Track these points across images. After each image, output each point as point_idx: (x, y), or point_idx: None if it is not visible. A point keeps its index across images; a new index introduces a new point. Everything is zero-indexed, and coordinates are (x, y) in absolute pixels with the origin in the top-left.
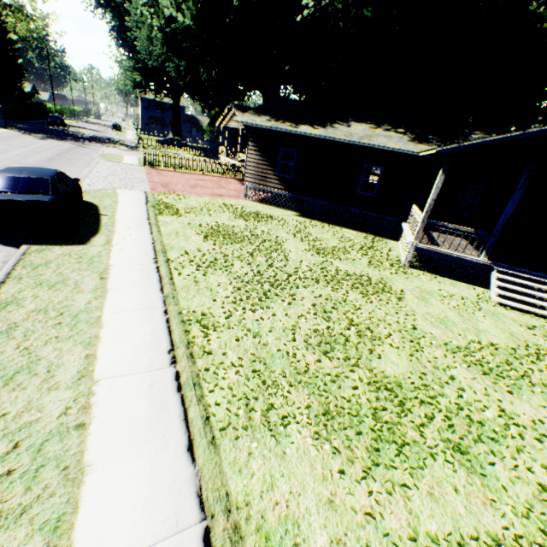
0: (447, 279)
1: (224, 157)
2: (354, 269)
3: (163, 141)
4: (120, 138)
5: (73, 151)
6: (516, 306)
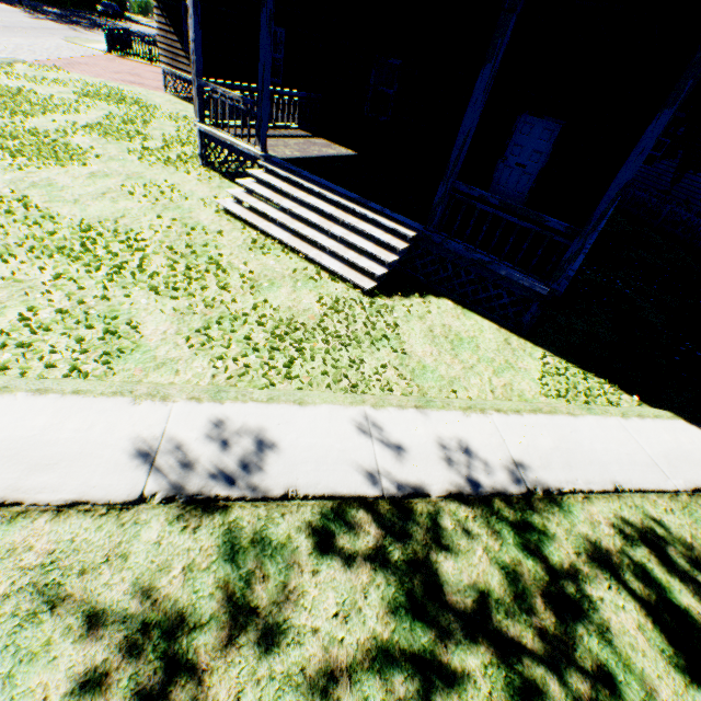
0: (231, 185)
1: None
2: (91, 145)
3: None
4: None
5: (44, 30)
6: (232, 210)
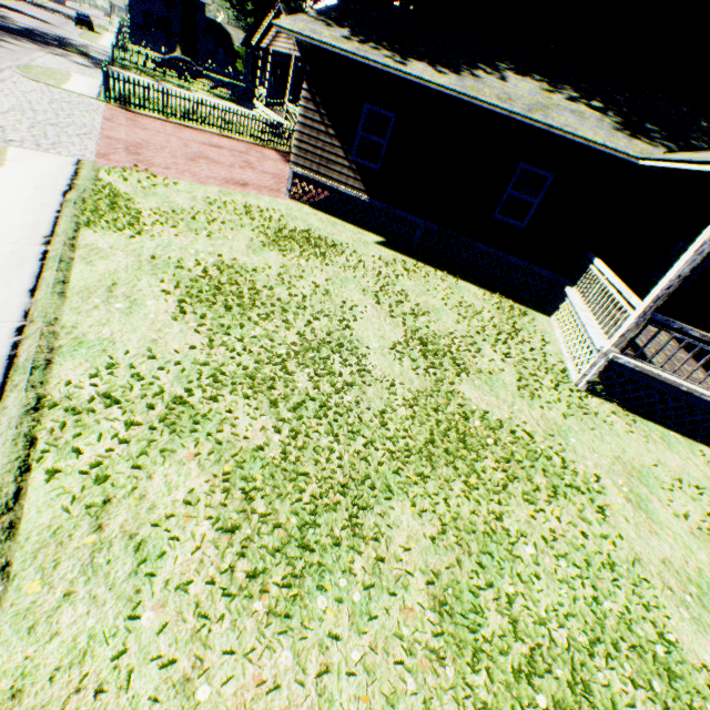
0: (652, 426)
1: (262, 107)
2: (496, 404)
3: (160, 60)
4: (84, 41)
5: None
6: None
